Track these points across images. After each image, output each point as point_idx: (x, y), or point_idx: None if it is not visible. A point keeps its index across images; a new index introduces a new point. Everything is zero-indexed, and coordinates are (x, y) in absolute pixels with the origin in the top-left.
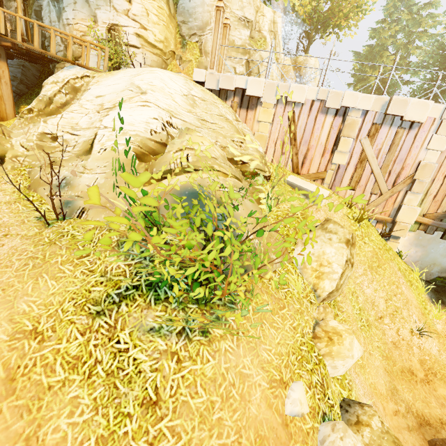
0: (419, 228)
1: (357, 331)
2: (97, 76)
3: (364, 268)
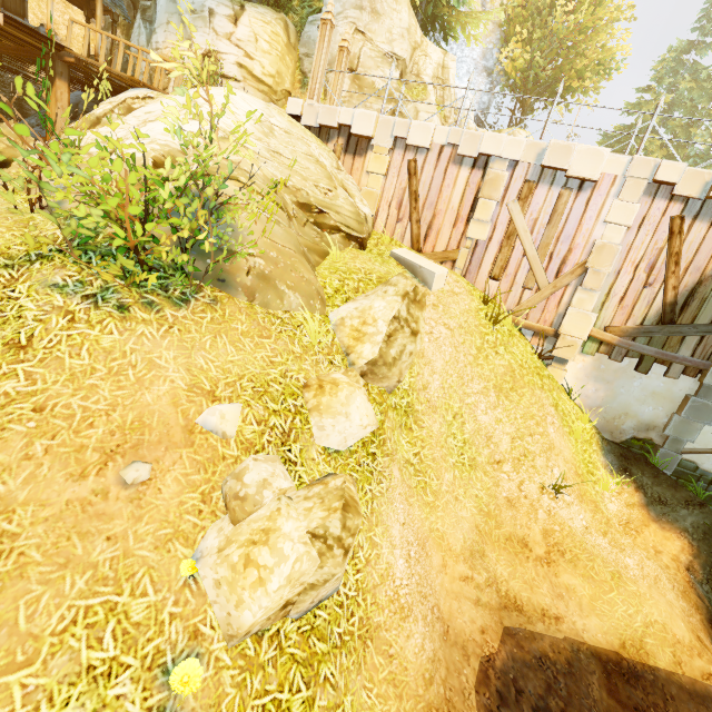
0: (599, 350)
1: (440, 460)
2: (162, 96)
3: (486, 386)
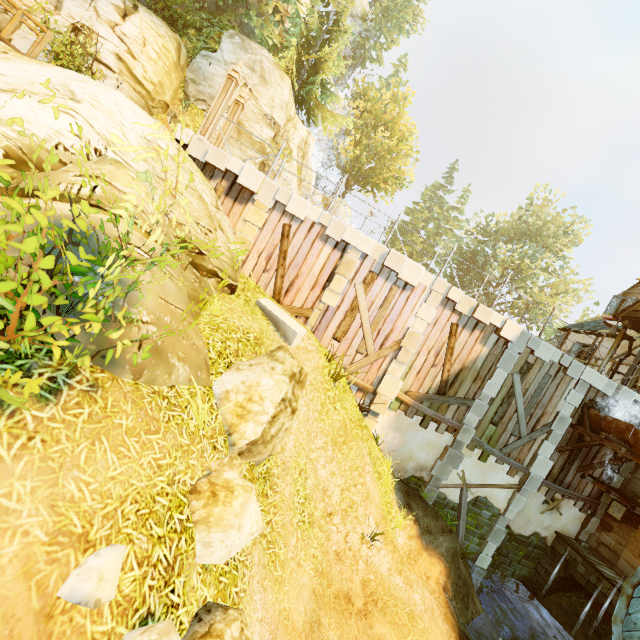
0: (400, 408)
1: (289, 525)
2: (13, 54)
3: (326, 441)
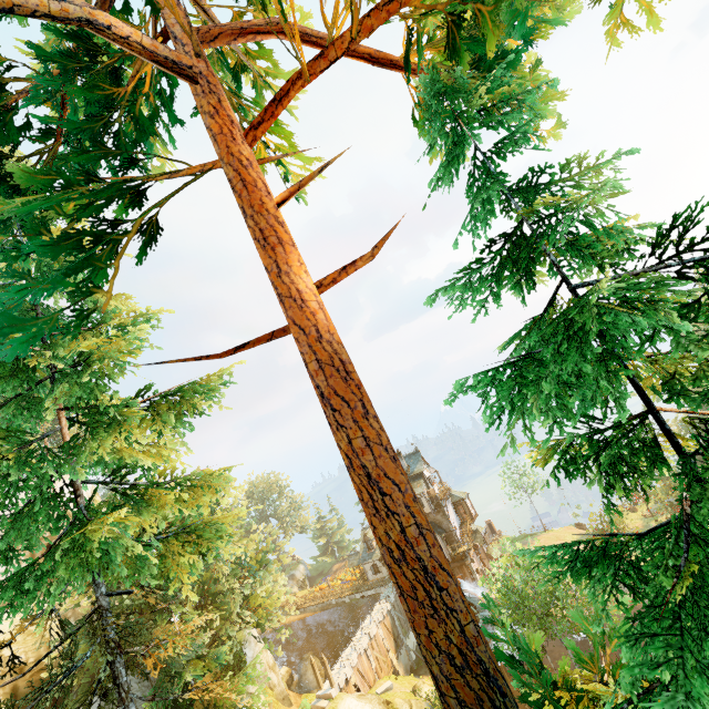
0: (397, 660)
1: None
2: None
3: None
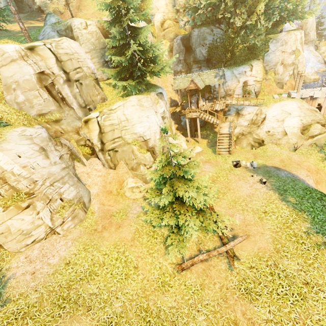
0: None
1: None
2: (263, 108)
3: None
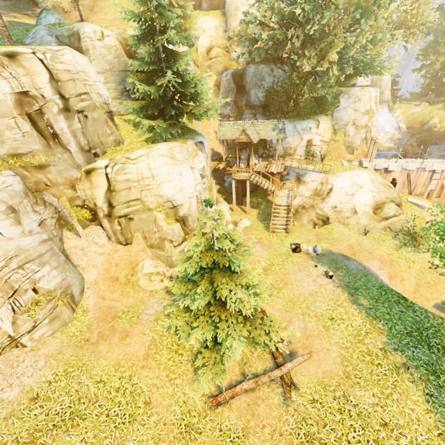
0: None
1: None
2: (330, 177)
3: None
